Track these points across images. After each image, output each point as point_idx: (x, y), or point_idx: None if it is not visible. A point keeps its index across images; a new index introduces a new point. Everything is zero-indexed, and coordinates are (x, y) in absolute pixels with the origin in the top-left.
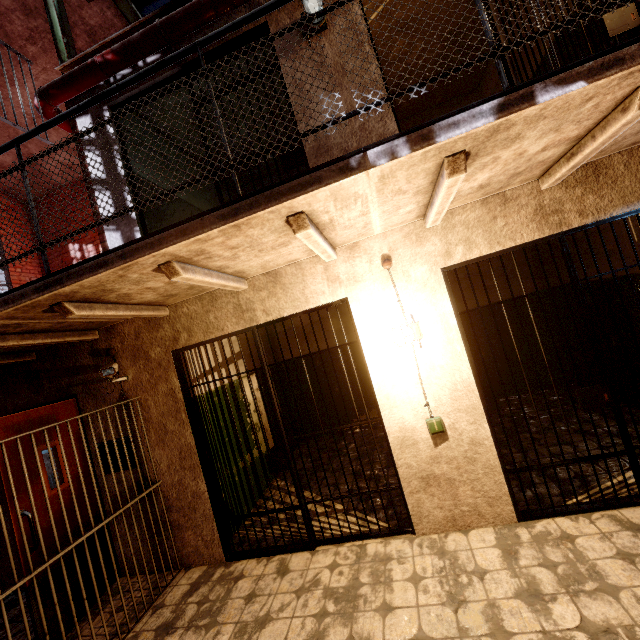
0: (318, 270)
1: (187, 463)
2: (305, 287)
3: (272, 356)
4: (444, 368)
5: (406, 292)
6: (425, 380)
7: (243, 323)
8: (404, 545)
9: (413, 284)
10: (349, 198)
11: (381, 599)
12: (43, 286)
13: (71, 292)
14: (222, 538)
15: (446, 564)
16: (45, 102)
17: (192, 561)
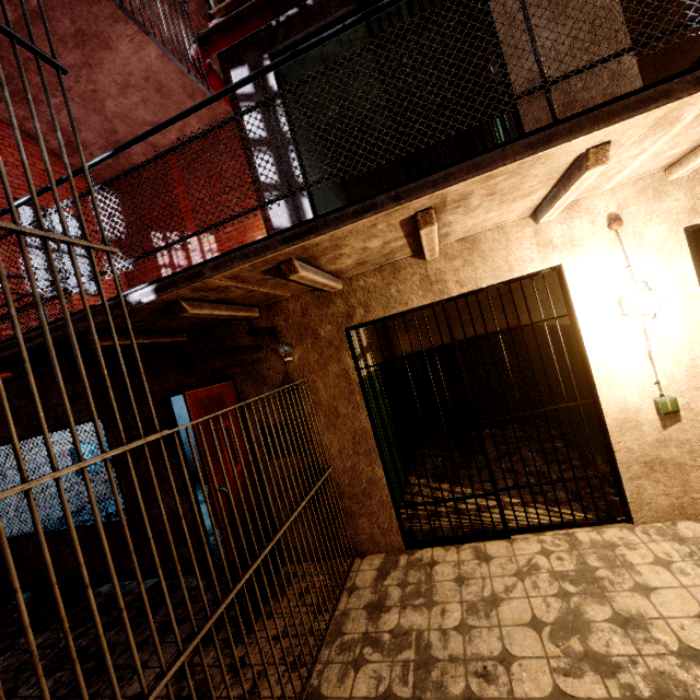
0: (526, 234)
1: (362, 448)
2: (509, 254)
3: (387, 351)
4: (680, 342)
5: (637, 256)
6: (655, 355)
7: (431, 296)
8: (624, 533)
9: (646, 247)
10: (663, 125)
11: (631, 581)
12: (293, 236)
13: (314, 245)
14: (401, 526)
15: (693, 549)
16: (203, 50)
17: (366, 549)
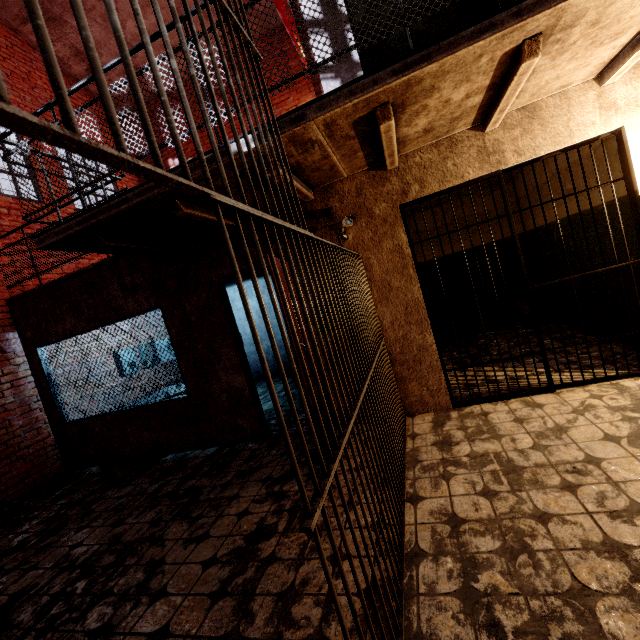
0: (589, 98)
1: (413, 318)
2: (570, 119)
3: None
4: None
5: None
6: None
7: (488, 167)
8: None
9: None
10: None
11: None
12: (403, 67)
13: (418, 80)
14: (450, 387)
15: None
16: None
17: (415, 410)
